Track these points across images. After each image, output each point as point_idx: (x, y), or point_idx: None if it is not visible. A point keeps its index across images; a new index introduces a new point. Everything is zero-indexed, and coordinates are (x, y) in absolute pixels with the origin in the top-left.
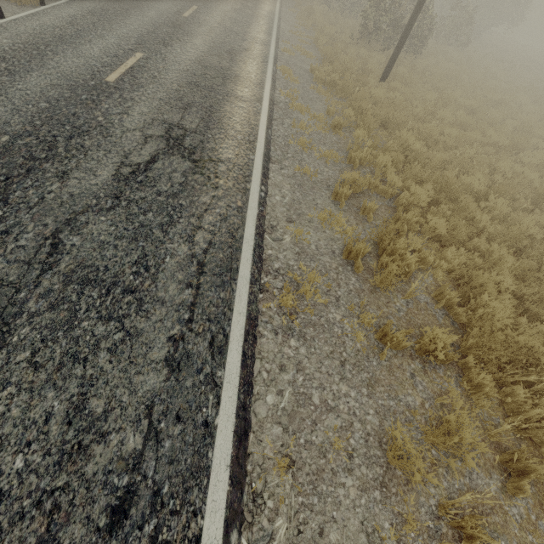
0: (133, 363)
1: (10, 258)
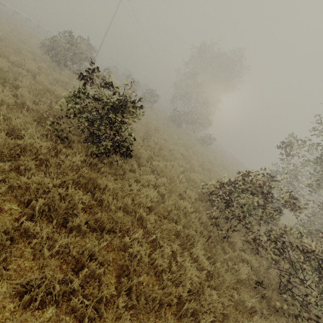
0: None
1: None
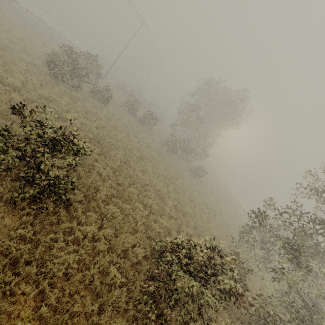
0: None
1: None
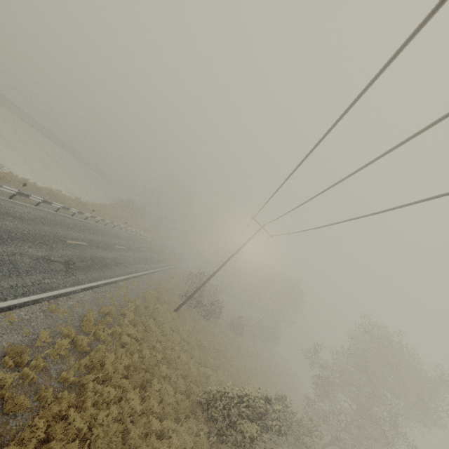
0: (5, 280)
1: (3, 248)
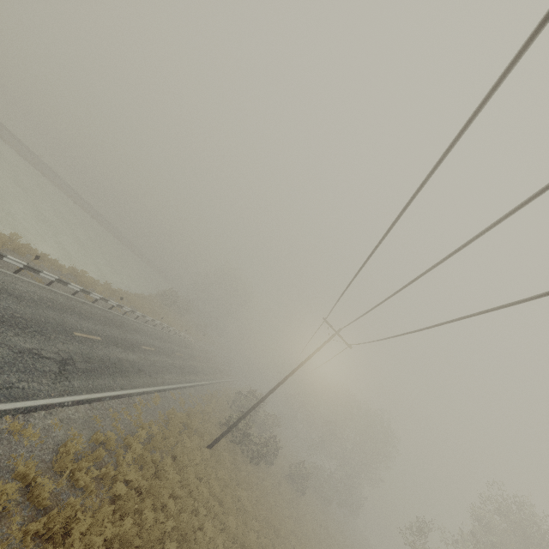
0: None
1: None
